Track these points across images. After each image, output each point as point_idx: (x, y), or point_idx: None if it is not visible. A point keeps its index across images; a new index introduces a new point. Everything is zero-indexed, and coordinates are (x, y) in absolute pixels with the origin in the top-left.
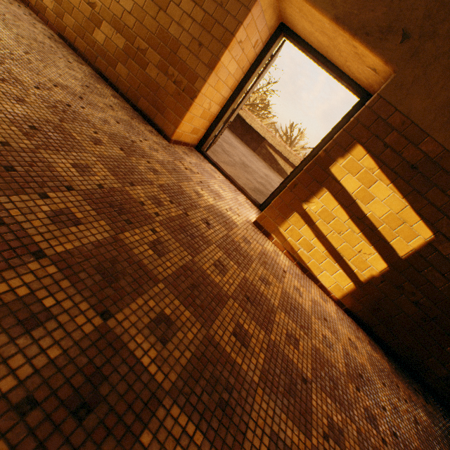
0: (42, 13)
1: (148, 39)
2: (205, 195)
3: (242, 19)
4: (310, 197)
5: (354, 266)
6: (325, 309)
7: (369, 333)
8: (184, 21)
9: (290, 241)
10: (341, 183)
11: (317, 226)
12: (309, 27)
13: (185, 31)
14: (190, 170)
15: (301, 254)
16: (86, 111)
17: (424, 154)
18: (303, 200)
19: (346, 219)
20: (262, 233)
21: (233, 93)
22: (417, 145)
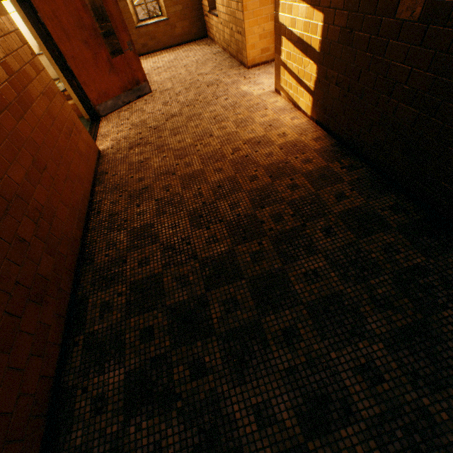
0: (218, 43)
1: (231, 20)
2: (244, 88)
3: None
4: (280, 49)
5: (307, 82)
6: (283, 122)
7: (329, 133)
8: None
9: (285, 89)
10: (284, 25)
11: (288, 67)
12: None
13: (234, 2)
14: (249, 79)
15: (290, 95)
16: (204, 79)
17: None
18: (280, 55)
19: (293, 49)
20: (278, 94)
21: None
22: None
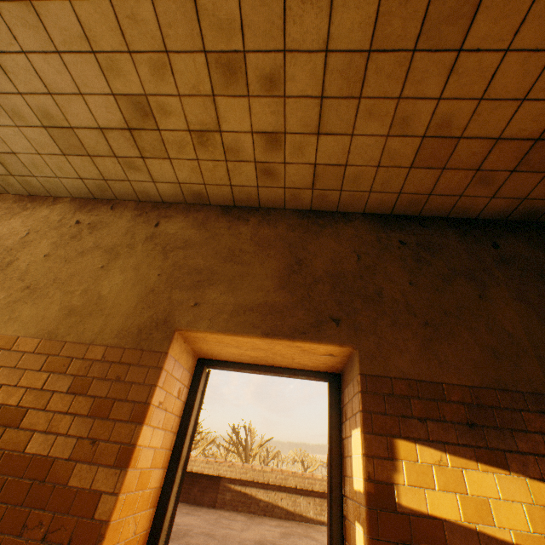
0: None
1: None
2: None
3: (154, 380)
4: None
5: None
6: None
7: None
8: (58, 423)
9: None
10: (433, 514)
11: None
12: (236, 349)
13: (61, 435)
14: None
15: None
16: None
17: (460, 403)
18: None
19: None
20: None
21: (168, 468)
22: (444, 398)
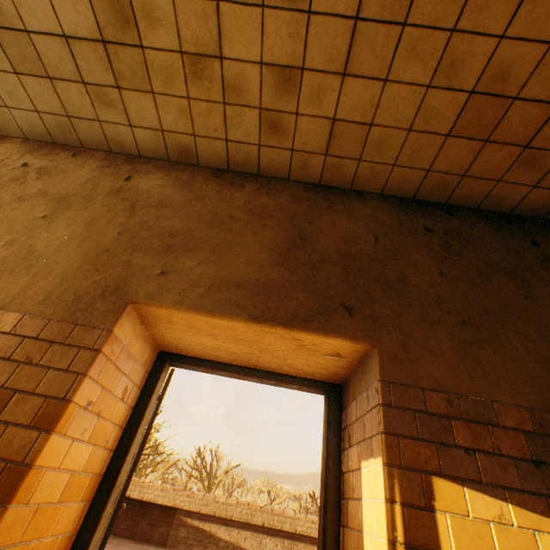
0: None
1: None
2: None
3: (84, 367)
4: None
5: None
6: None
7: None
8: None
9: None
10: None
11: None
12: (211, 340)
13: None
14: None
15: None
16: None
17: (519, 430)
18: None
19: None
20: None
21: (93, 502)
22: (497, 422)
